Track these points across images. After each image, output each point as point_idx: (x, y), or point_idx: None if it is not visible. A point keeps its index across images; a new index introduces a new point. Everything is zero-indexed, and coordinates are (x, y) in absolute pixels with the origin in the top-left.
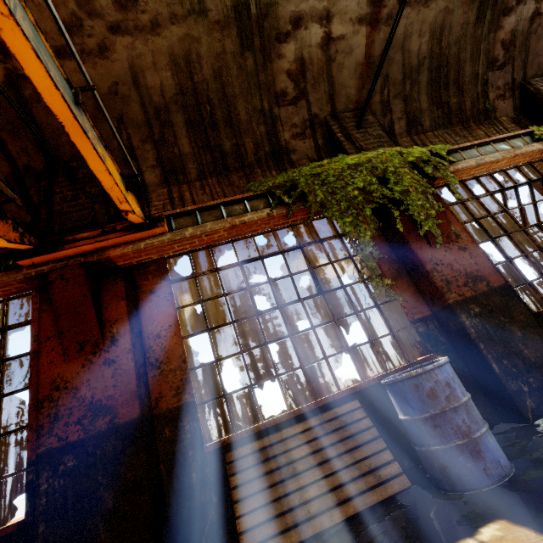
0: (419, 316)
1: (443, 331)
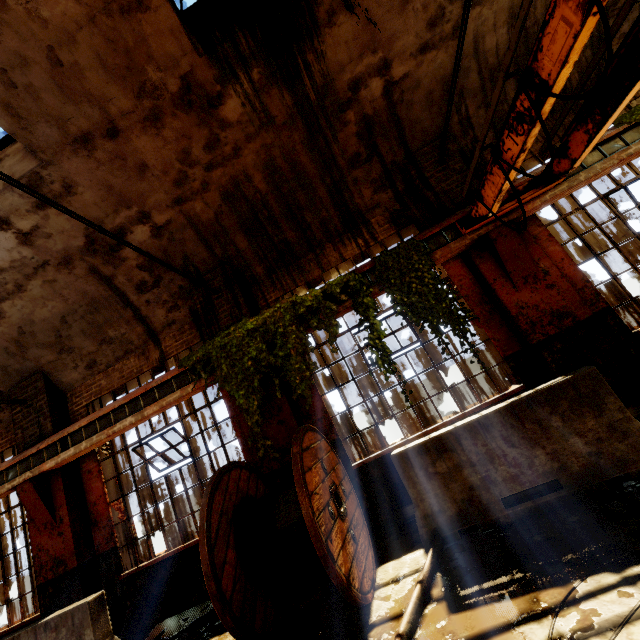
0: None
1: None
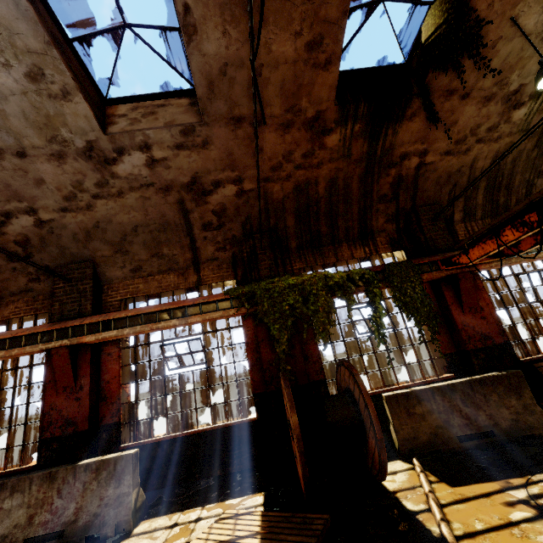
0: None
1: None
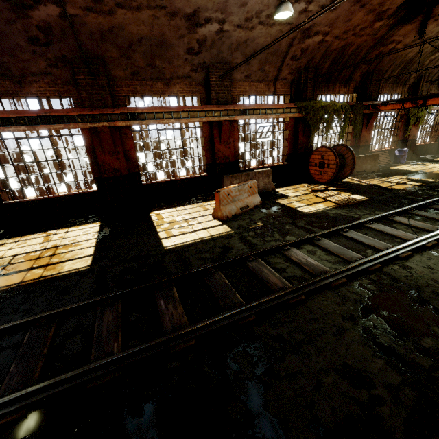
0: (400, 139)
1: (401, 144)
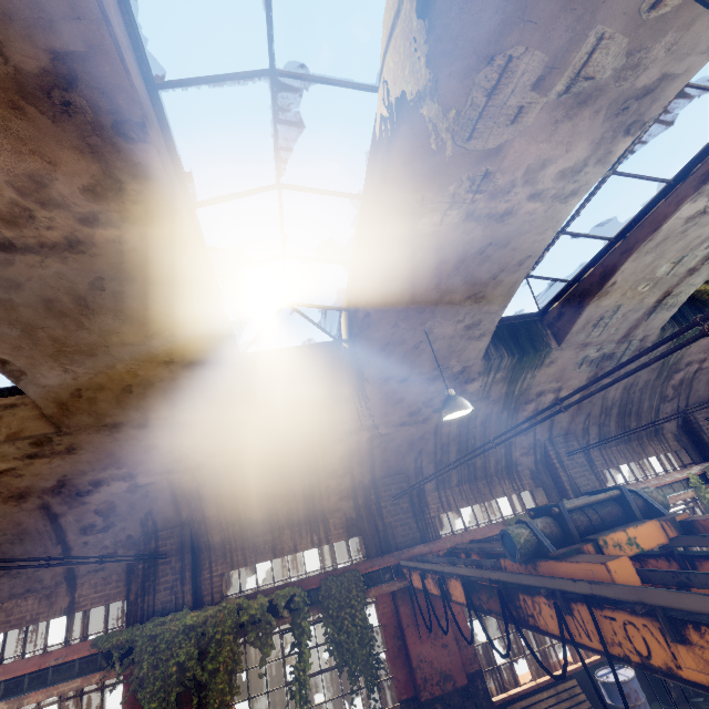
0: None
1: None
